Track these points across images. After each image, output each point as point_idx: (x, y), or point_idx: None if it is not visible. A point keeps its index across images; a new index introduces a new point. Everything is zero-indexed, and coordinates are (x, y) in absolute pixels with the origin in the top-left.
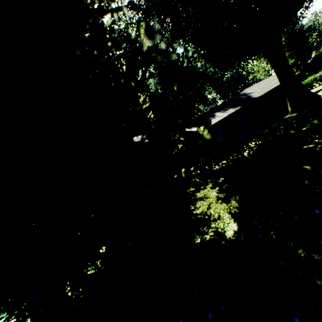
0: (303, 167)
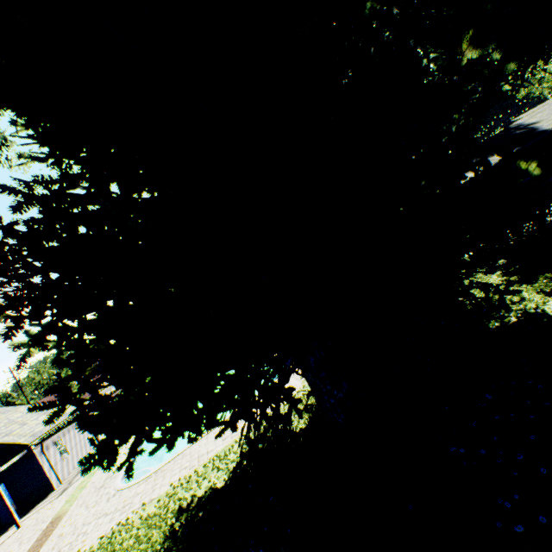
0: None
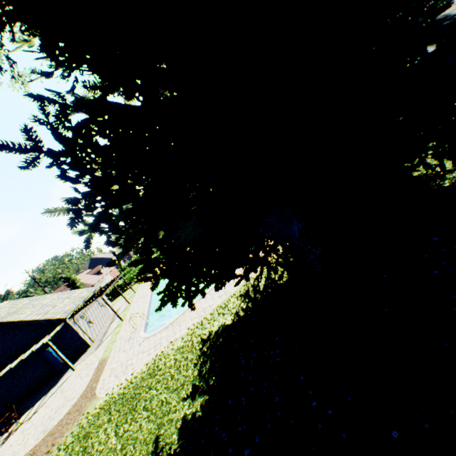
0: None
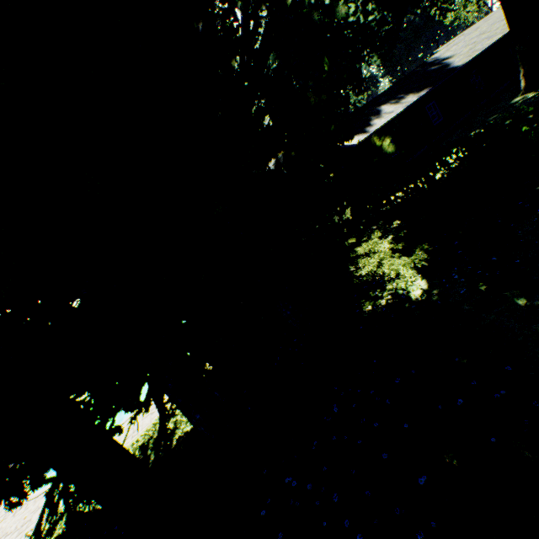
0: (536, 188)
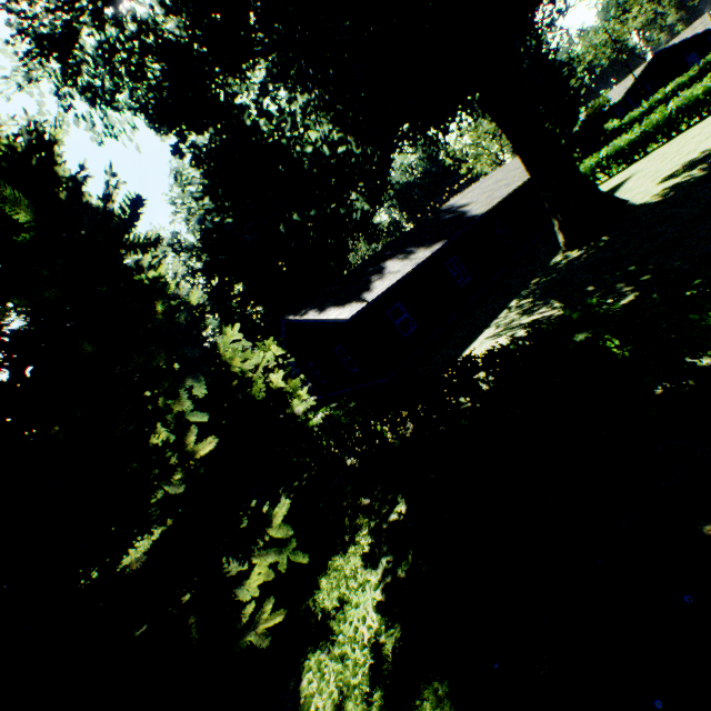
0: (708, 530)
